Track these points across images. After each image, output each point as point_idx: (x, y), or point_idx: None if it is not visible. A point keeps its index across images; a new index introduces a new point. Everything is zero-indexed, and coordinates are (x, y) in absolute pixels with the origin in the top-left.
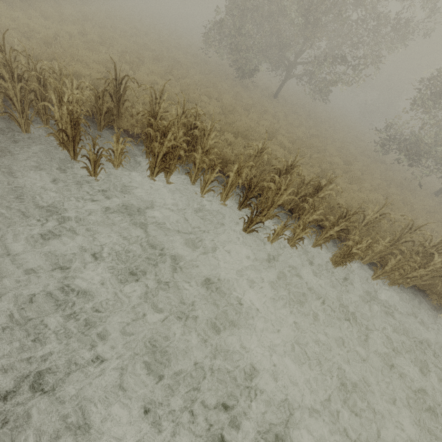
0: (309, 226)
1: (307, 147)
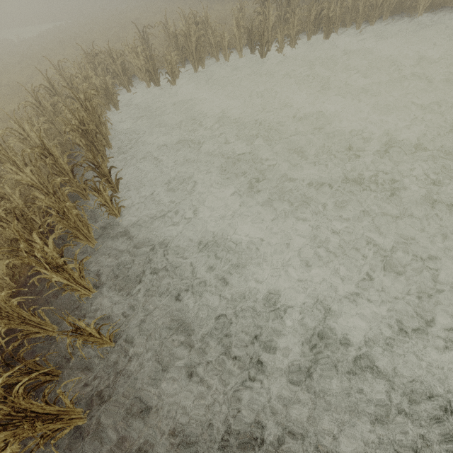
0: (301, 35)
1: None
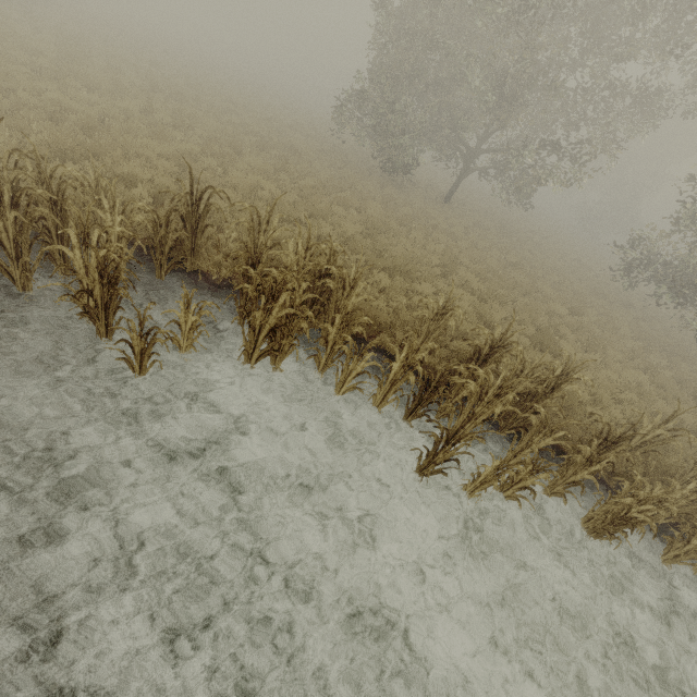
0: None
1: (508, 286)
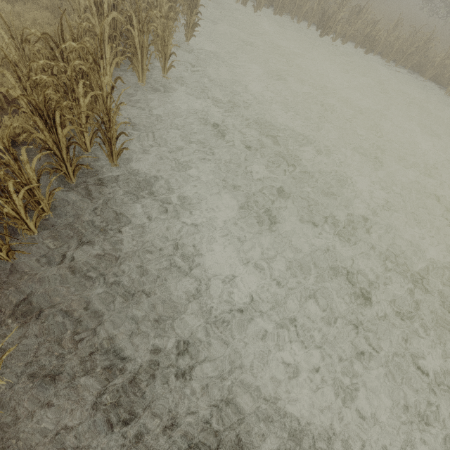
0: (354, 43)
1: None
